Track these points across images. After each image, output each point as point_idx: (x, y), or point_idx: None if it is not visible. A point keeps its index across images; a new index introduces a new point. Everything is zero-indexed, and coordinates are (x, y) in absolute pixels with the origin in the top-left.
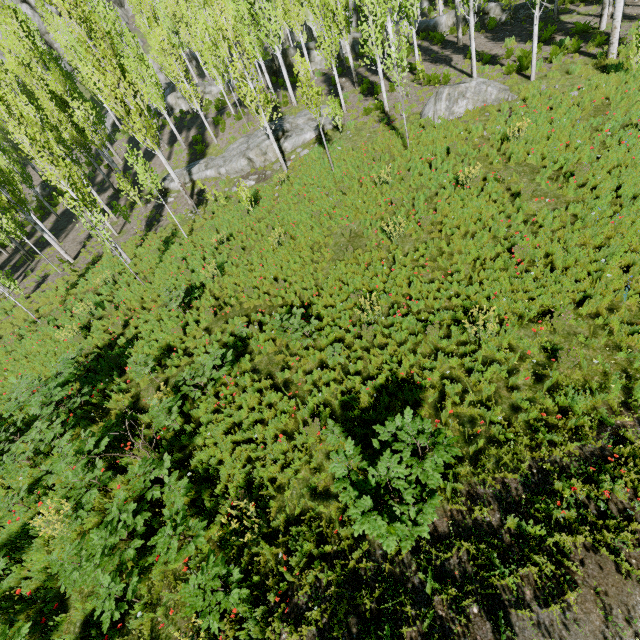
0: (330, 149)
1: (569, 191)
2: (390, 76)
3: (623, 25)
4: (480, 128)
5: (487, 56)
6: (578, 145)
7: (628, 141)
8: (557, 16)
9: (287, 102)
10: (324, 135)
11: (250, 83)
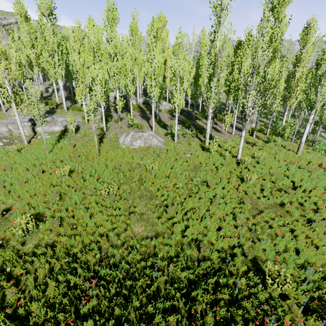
0: (61, 140)
1: (159, 223)
2: (121, 115)
3: (215, 132)
4: (138, 158)
5: (162, 124)
6: (179, 186)
7: (201, 193)
8: (195, 119)
9: (62, 107)
10: (66, 131)
11: (8, 87)
